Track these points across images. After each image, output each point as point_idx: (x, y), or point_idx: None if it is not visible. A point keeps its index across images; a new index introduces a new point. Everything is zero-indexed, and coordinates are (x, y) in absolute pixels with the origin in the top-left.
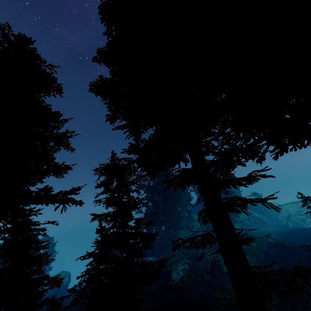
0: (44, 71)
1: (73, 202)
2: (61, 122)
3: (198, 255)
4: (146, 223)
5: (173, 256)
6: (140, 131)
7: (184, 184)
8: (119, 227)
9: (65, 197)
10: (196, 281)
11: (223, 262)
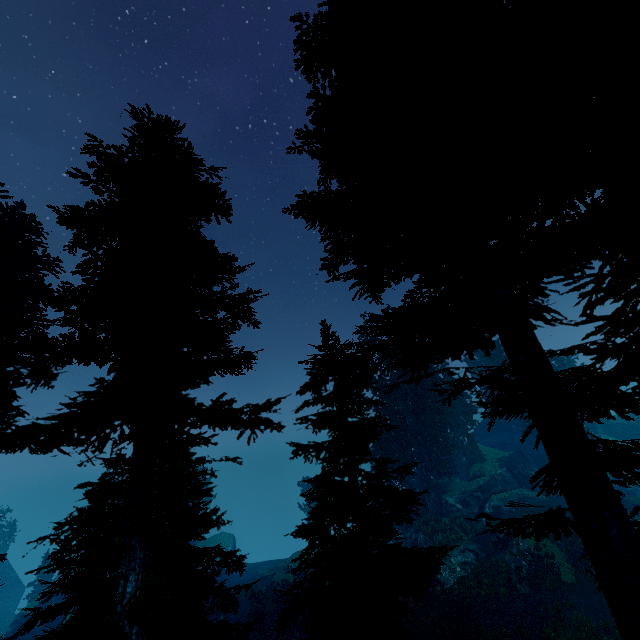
0: (205, 183)
1: (266, 425)
2: (235, 272)
3: (499, 538)
4: (398, 469)
5: (438, 531)
6: (382, 283)
7: (509, 413)
8: (343, 472)
9: (256, 416)
10: (494, 593)
11: (561, 561)
